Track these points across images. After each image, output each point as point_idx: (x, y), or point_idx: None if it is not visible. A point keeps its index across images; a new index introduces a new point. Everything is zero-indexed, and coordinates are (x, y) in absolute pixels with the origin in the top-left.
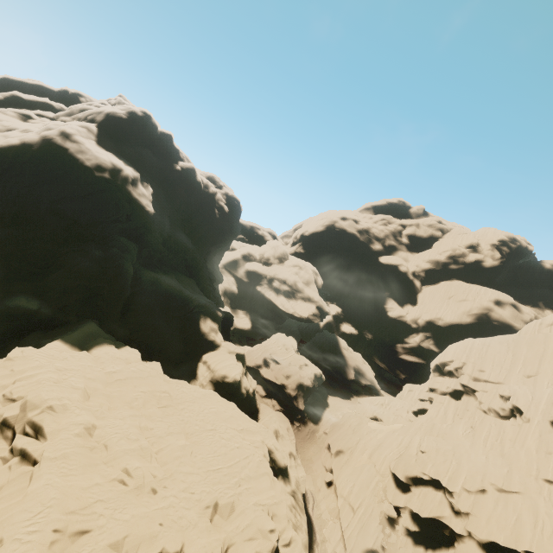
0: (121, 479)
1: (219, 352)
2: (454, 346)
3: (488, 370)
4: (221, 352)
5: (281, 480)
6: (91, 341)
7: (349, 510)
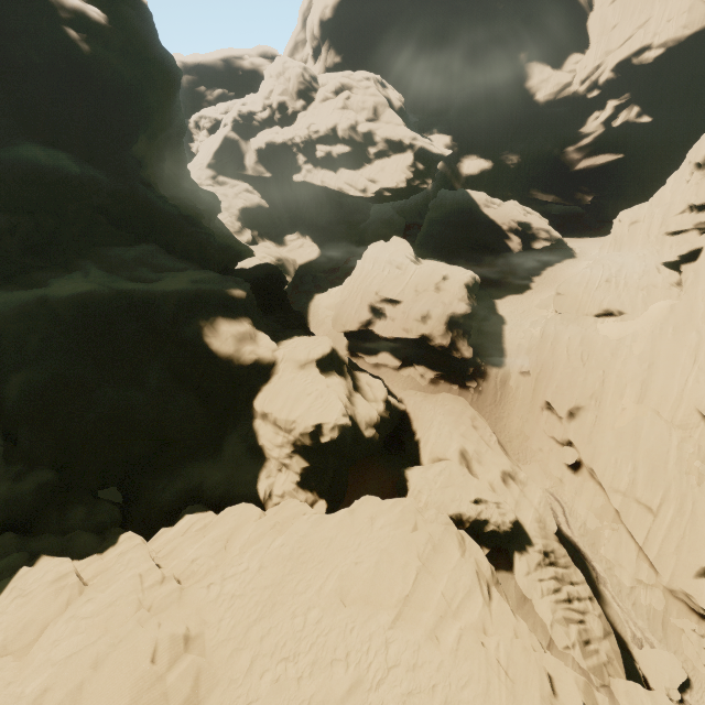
0: None
1: (280, 381)
2: None
3: None
4: (285, 378)
5: (520, 558)
6: None
7: (641, 511)
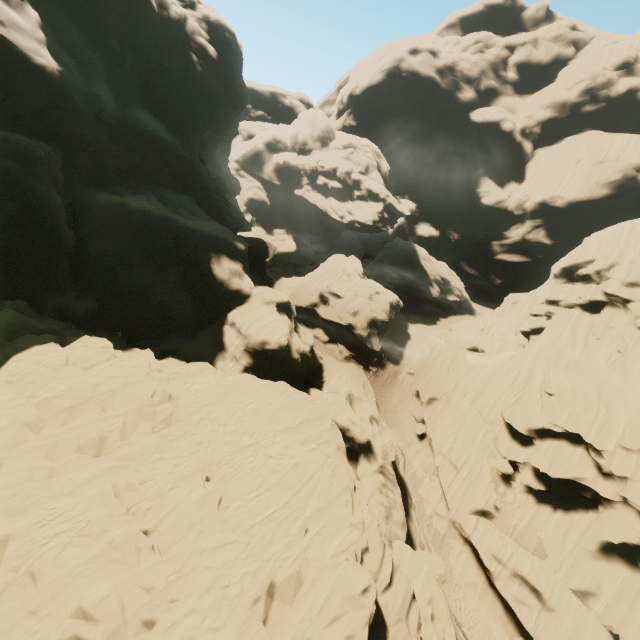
0: (71, 635)
1: (250, 307)
2: (597, 237)
3: None
4: (254, 306)
5: (364, 460)
6: (3, 347)
7: (450, 468)
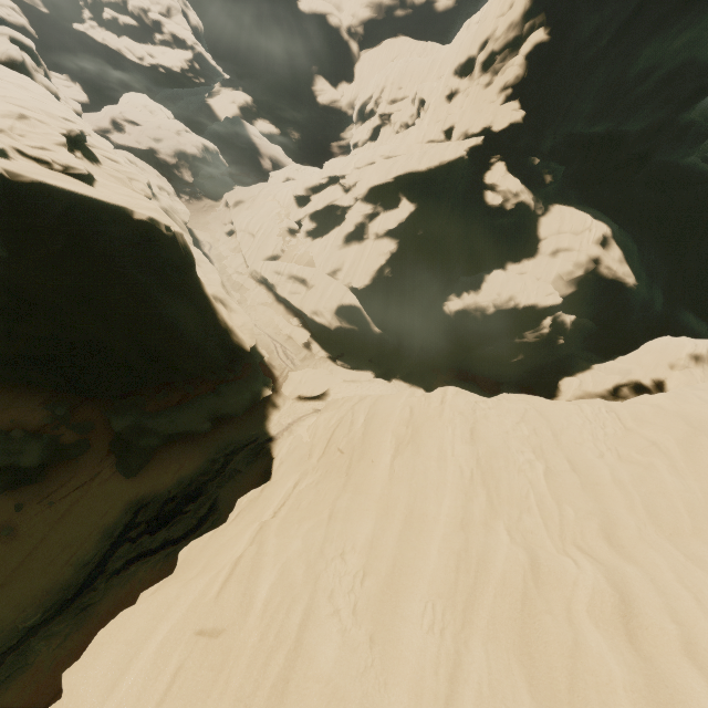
0: None
1: None
2: (376, 75)
3: (406, 85)
4: None
5: None
6: None
7: (249, 238)
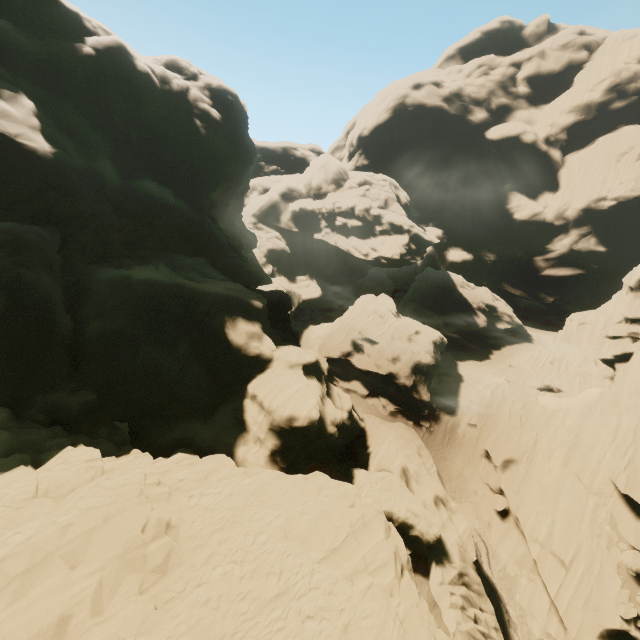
0: None
1: (272, 374)
2: None
3: None
4: (276, 372)
5: (436, 569)
6: None
7: (555, 563)
